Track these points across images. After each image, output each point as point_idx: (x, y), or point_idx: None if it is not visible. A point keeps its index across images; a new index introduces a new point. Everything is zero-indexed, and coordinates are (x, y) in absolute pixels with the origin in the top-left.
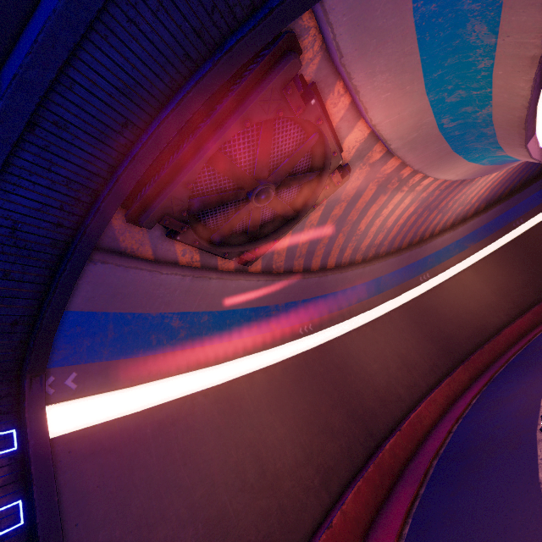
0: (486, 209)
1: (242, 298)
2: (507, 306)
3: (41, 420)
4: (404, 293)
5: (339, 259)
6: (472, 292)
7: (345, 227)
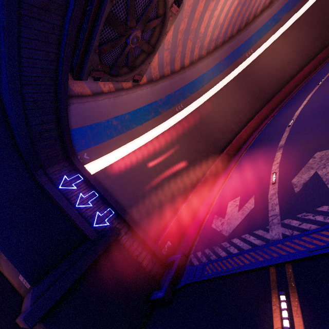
0: None
1: (141, 101)
2: (301, 59)
3: (85, 170)
4: (236, 68)
5: (191, 58)
6: (279, 55)
7: (190, 35)
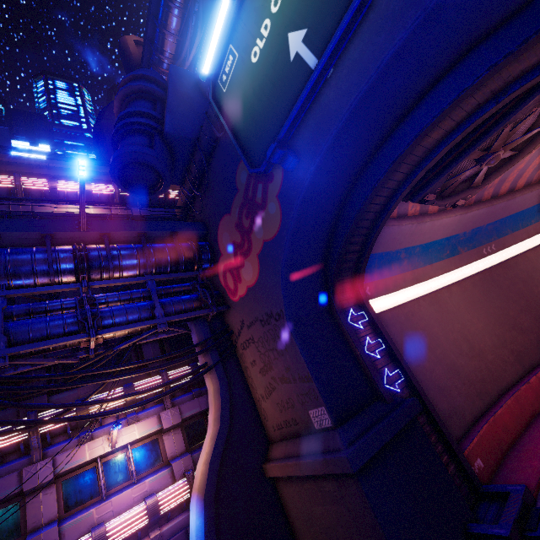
0: None
1: (441, 231)
2: None
3: (371, 308)
4: None
5: (529, 178)
6: None
7: None
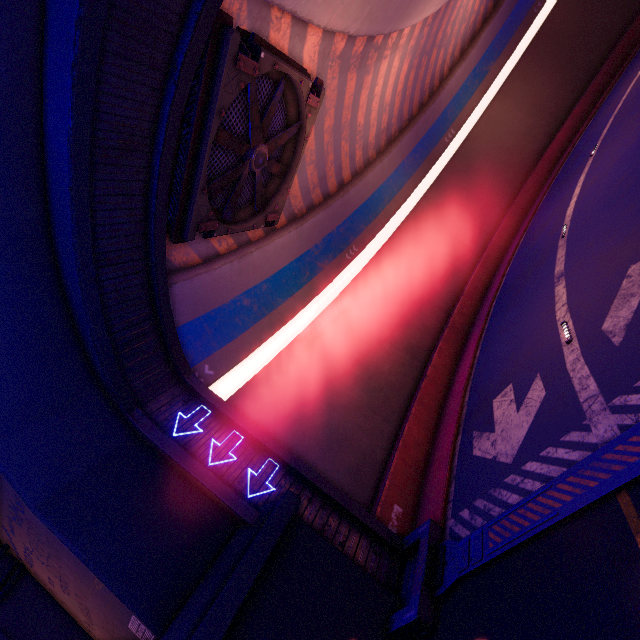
0: (496, 7)
1: (284, 255)
2: (545, 124)
3: (212, 394)
4: (434, 165)
5: (353, 168)
6: (504, 127)
7: (343, 132)
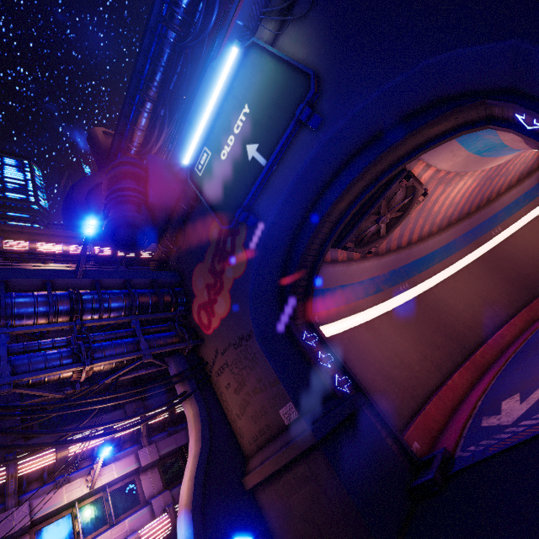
0: None
1: (366, 273)
2: None
3: (320, 330)
4: (478, 248)
5: (420, 234)
6: None
7: (423, 214)
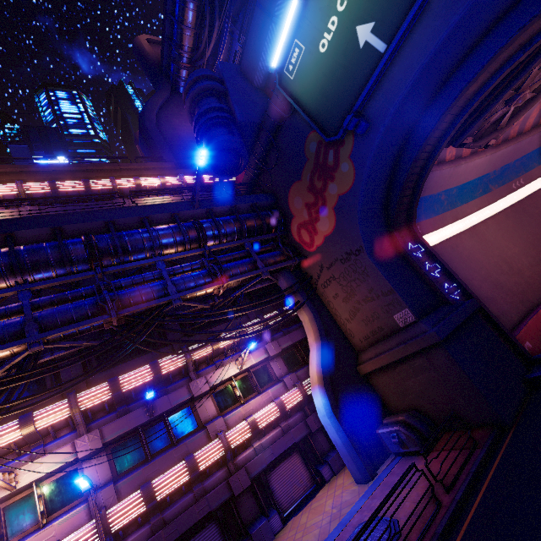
0: None
1: (474, 172)
2: None
3: (425, 241)
4: None
5: None
6: None
7: None
